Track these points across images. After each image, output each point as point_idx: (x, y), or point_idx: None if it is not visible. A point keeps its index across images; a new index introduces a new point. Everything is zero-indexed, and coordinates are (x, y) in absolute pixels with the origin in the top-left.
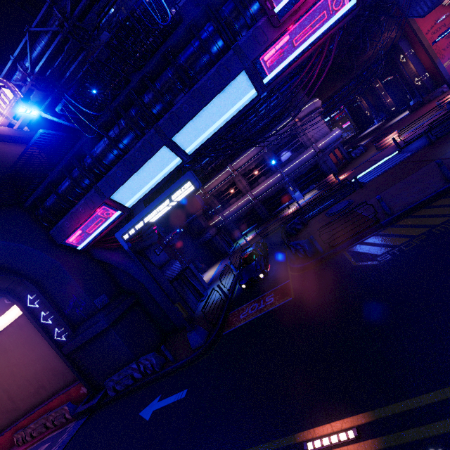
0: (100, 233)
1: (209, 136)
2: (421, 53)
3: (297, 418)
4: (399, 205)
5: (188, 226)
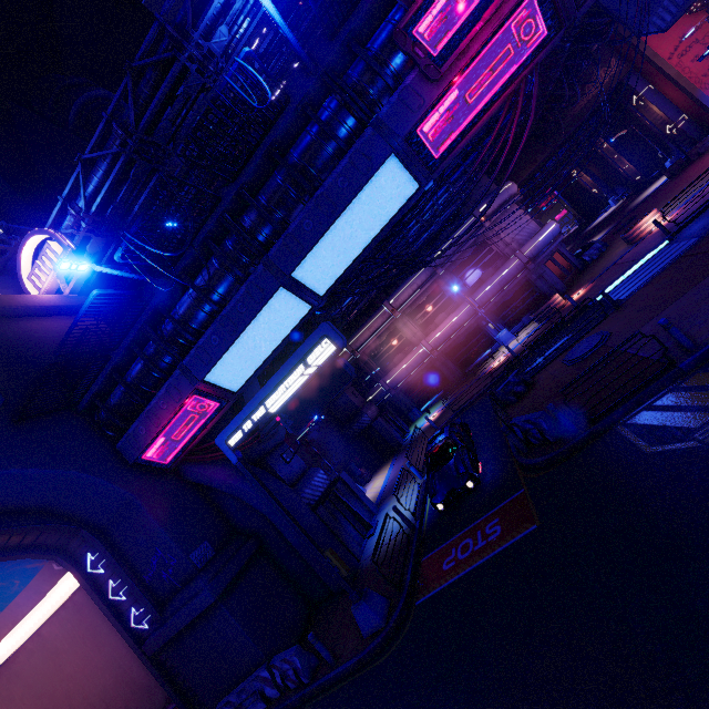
0: (194, 439)
1: (350, 261)
2: (667, 88)
3: None
4: (705, 330)
5: (332, 407)
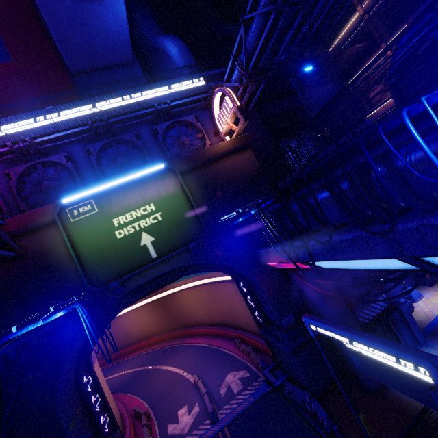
0: (293, 268)
1: None
2: None
3: None
4: None
5: None
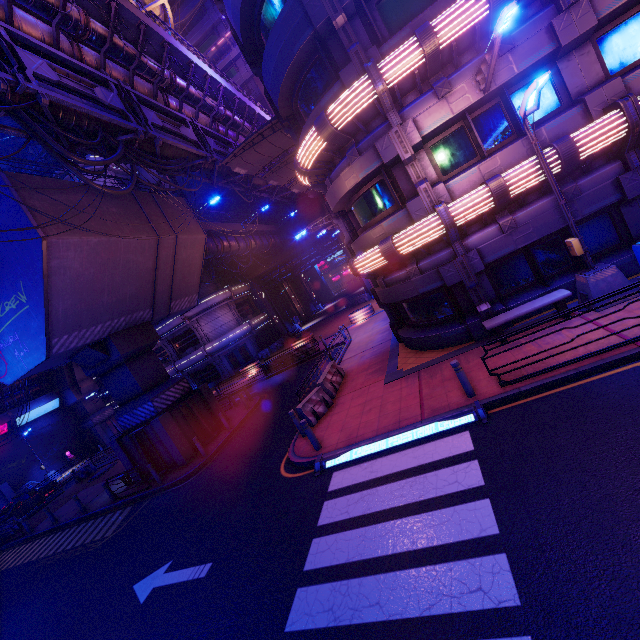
0: None
1: None
2: None
3: None
4: (44, 524)
5: (74, 407)
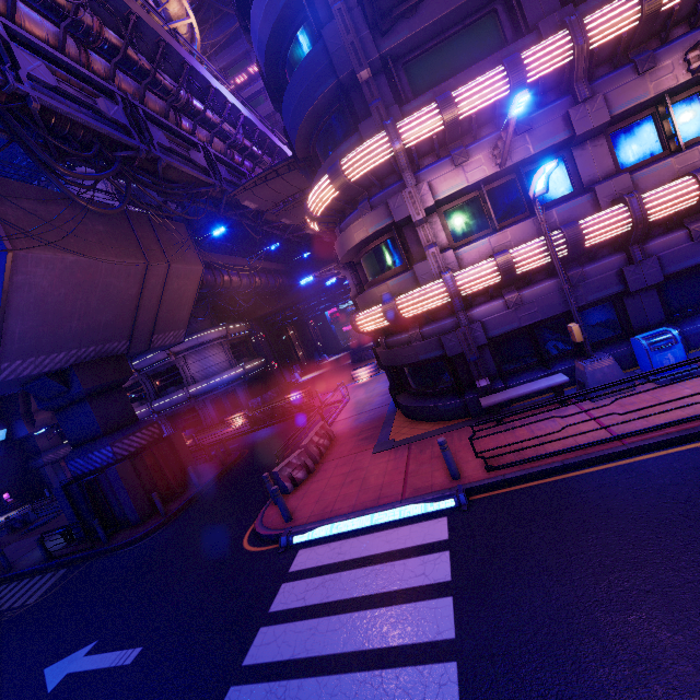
0: None
1: None
2: None
3: None
4: None
5: (24, 442)
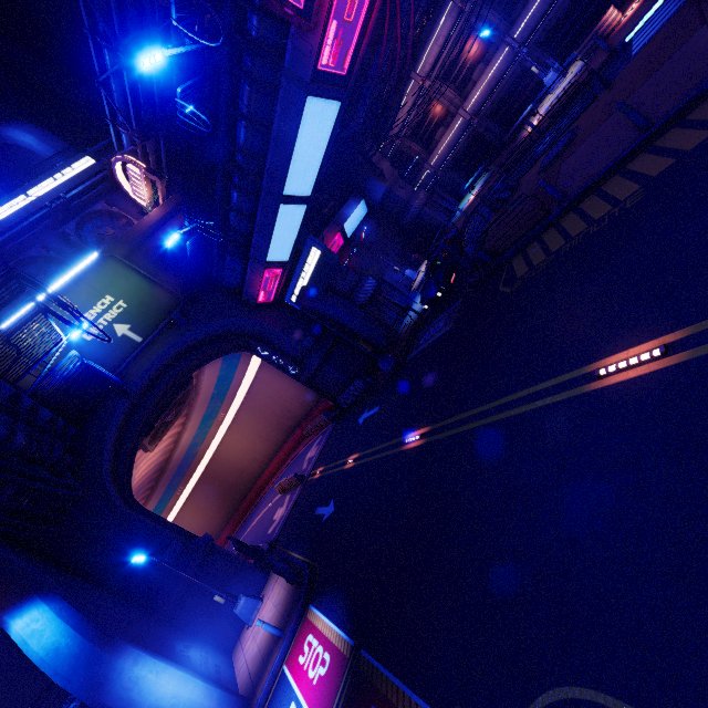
0: (279, 287)
1: (317, 169)
2: None
3: (410, 428)
4: (581, 179)
5: (384, 205)
